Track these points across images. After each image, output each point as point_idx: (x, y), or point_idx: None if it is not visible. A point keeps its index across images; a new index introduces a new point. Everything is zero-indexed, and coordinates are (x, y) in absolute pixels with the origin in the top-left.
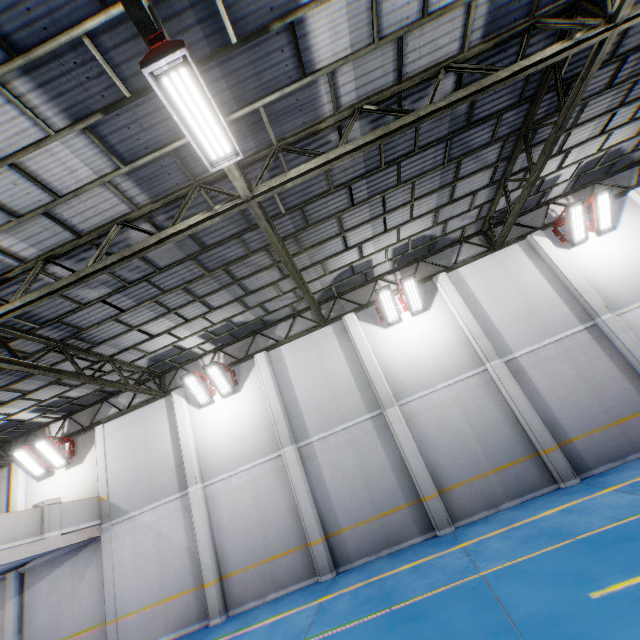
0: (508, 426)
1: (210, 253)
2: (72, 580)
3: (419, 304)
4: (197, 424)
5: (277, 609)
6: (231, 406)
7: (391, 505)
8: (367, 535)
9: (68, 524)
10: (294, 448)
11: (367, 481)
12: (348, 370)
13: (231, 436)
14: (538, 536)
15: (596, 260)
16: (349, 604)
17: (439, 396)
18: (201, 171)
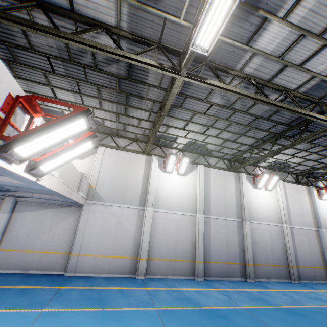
0: (282, 251)
1: (263, 121)
2: (52, 221)
3: (271, 187)
4: (159, 178)
5: (186, 285)
6: (179, 180)
7: (233, 260)
8: (220, 268)
9: (83, 192)
10: (204, 216)
11: (227, 246)
12: (234, 196)
13: (174, 194)
14: (314, 299)
15: (324, 209)
16: (243, 297)
17: (264, 227)
18: (326, 98)
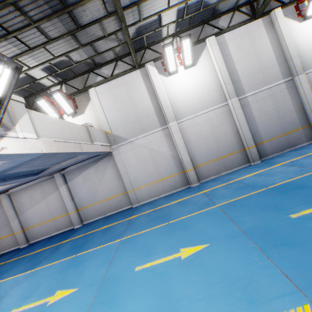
0: None
1: None
2: (97, 175)
3: None
4: (167, 87)
5: (243, 174)
6: (190, 75)
7: (292, 128)
8: (277, 143)
9: (100, 141)
10: (237, 99)
11: (279, 117)
12: (272, 51)
13: (192, 94)
14: None
15: None
16: None
17: None
18: None
